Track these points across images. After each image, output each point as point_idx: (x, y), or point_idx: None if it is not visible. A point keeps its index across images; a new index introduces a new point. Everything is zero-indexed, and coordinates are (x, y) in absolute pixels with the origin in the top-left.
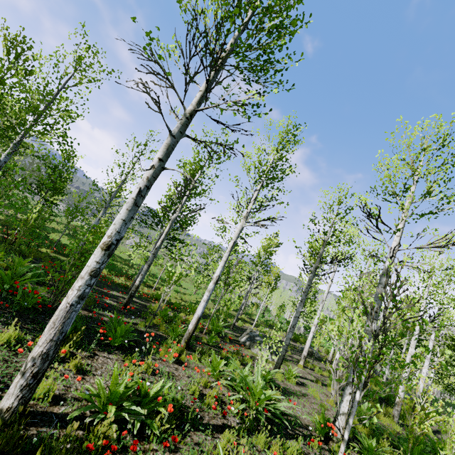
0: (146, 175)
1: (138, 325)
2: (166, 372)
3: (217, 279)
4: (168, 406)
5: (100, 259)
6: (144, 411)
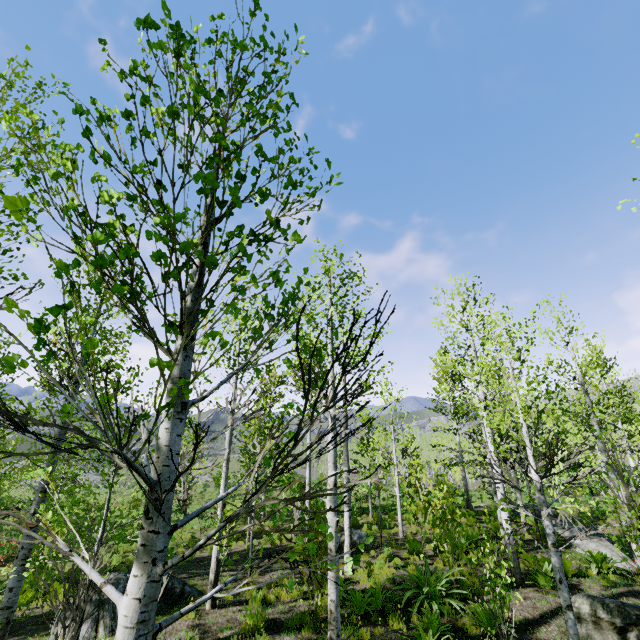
0: None
1: None
2: None
3: None
4: None
5: None
6: None
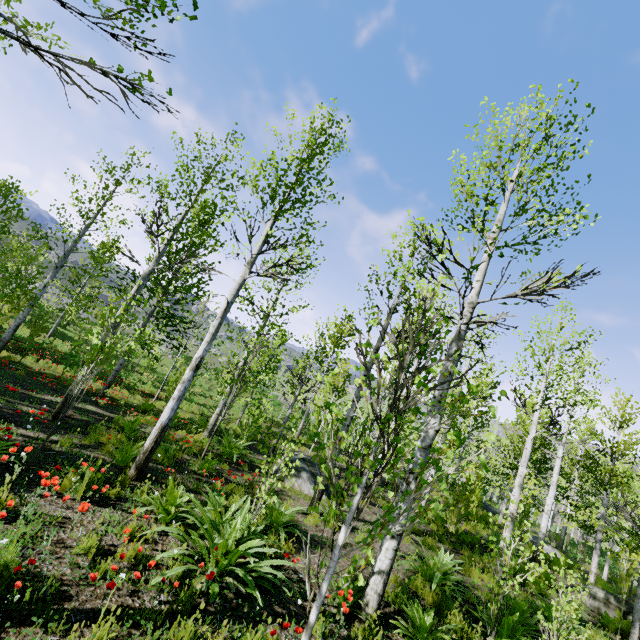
0: None
1: (60, 443)
2: (48, 516)
3: (198, 362)
4: None
5: None
6: None
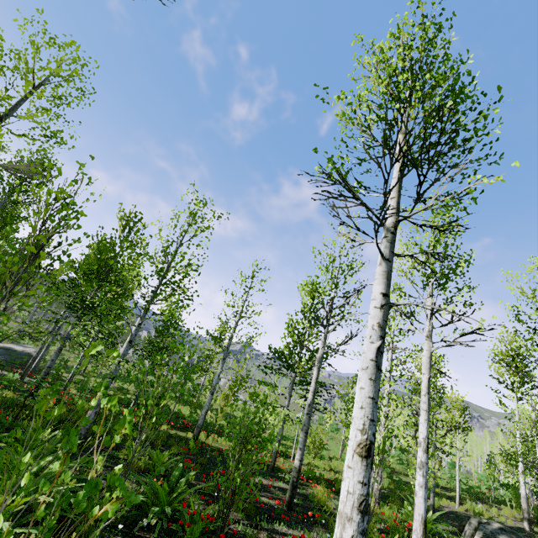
0: (375, 320)
1: None
2: None
3: (427, 442)
4: None
5: (364, 475)
6: None
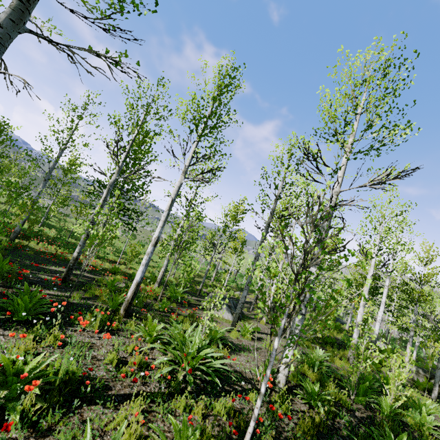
0: None
1: (72, 297)
2: (82, 343)
3: (156, 240)
4: (32, 383)
5: None
6: (3, 393)
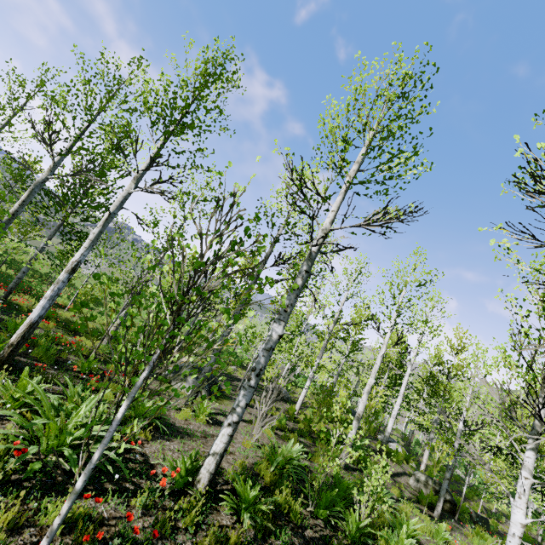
0: None
1: None
2: None
3: (75, 265)
4: None
5: None
6: None
